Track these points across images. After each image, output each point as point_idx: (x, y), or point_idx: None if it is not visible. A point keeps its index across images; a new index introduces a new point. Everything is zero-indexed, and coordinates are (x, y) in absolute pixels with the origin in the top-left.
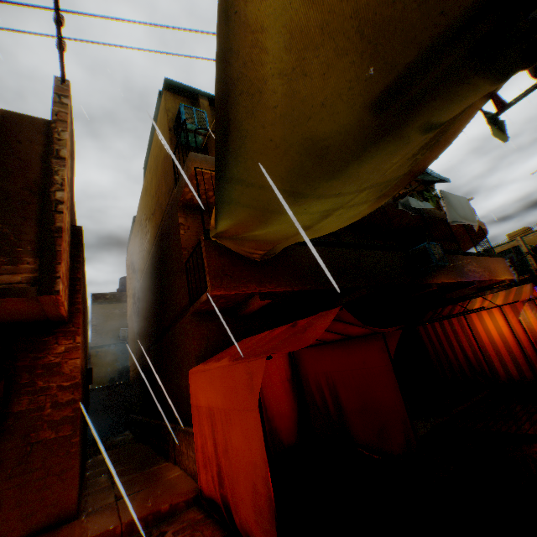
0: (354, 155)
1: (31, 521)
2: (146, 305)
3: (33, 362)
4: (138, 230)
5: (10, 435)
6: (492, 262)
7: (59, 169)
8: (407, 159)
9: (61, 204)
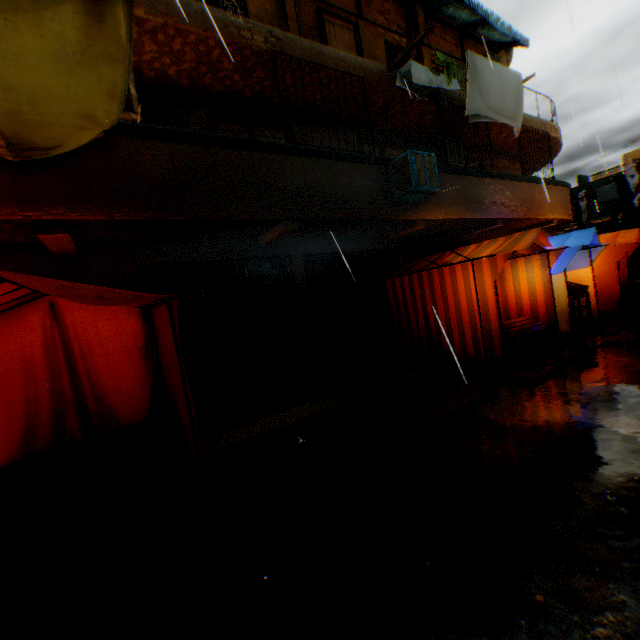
0: None
1: None
2: None
3: None
4: None
5: None
6: (542, 192)
7: None
8: None
9: None
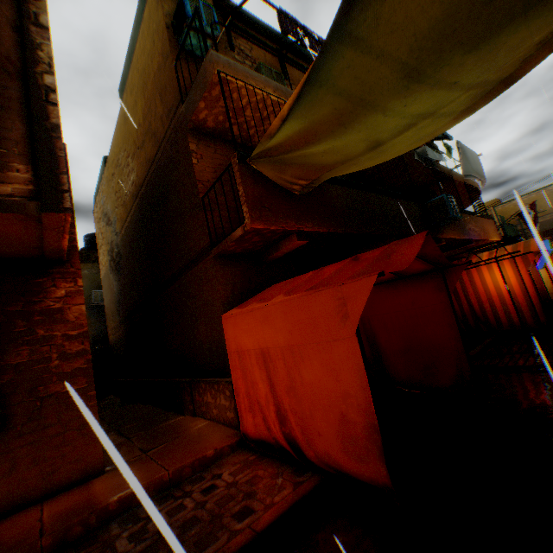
0: (525, 7)
1: (53, 480)
2: (133, 259)
3: (27, 307)
4: (113, 172)
5: (12, 390)
6: (485, 223)
7: (42, 43)
8: (529, 50)
9: (53, 93)
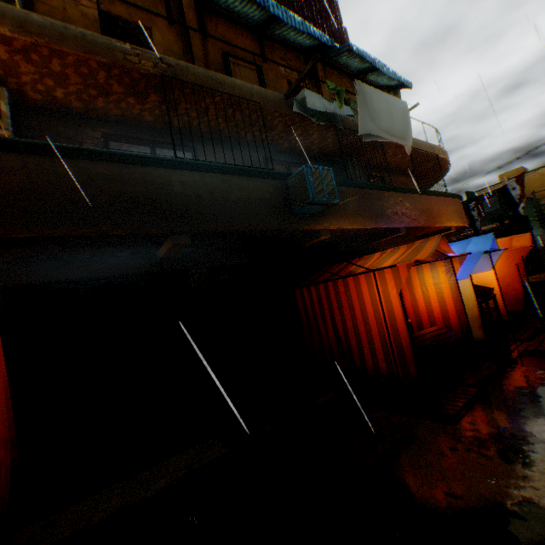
0: None
1: None
2: None
3: None
4: None
5: None
6: (439, 203)
7: None
8: None
9: None
